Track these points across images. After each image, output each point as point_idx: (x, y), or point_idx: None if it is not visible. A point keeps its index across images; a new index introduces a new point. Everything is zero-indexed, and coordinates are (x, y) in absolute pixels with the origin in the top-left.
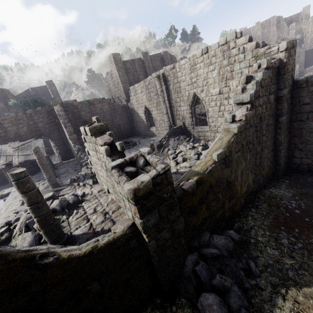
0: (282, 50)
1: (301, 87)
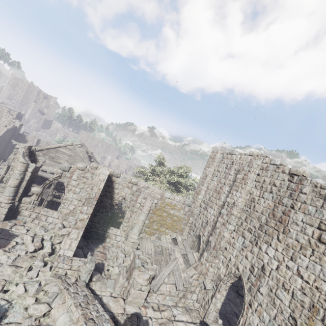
0: (19, 124)
1: (20, 136)
